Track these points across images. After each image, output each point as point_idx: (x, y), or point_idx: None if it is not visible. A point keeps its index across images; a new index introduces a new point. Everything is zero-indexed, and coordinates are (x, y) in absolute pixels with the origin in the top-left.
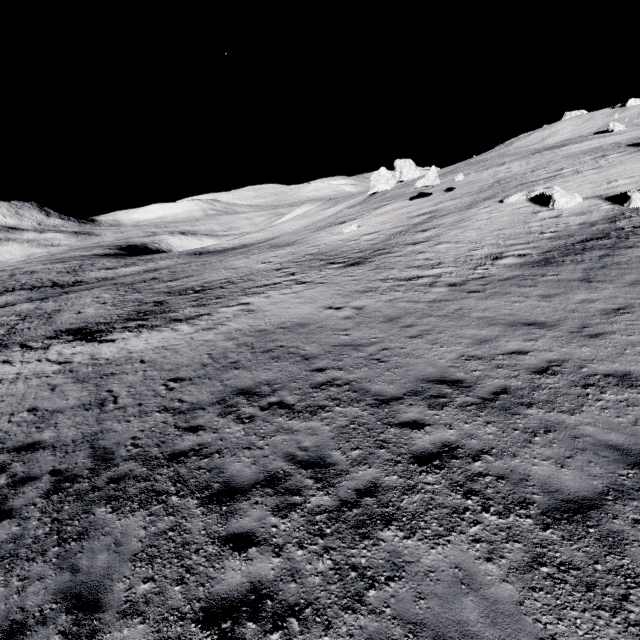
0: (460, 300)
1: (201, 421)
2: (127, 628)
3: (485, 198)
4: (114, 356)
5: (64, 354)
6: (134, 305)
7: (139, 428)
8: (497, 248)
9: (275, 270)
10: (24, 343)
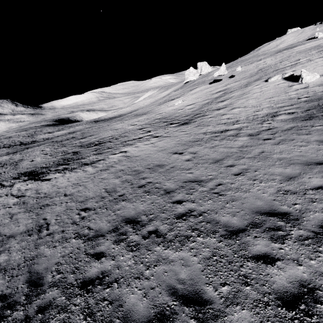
0: (260, 145)
1: (102, 248)
2: None
3: (255, 80)
4: (49, 191)
5: (21, 190)
6: (62, 155)
7: (61, 253)
8: (272, 109)
9: (139, 129)
10: (0, 182)
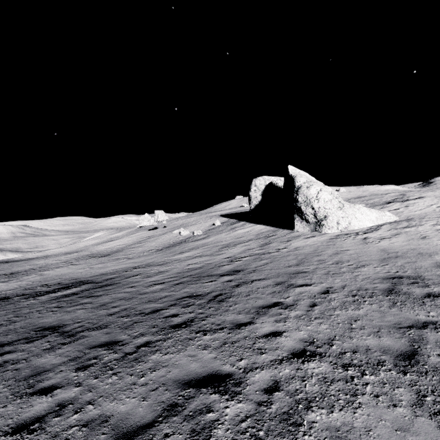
0: (126, 261)
1: (16, 292)
2: (1, 304)
3: (170, 231)
4: None
5: None
6: None
7: None
8: (155, 247)
9: (62, 262)
10: None
